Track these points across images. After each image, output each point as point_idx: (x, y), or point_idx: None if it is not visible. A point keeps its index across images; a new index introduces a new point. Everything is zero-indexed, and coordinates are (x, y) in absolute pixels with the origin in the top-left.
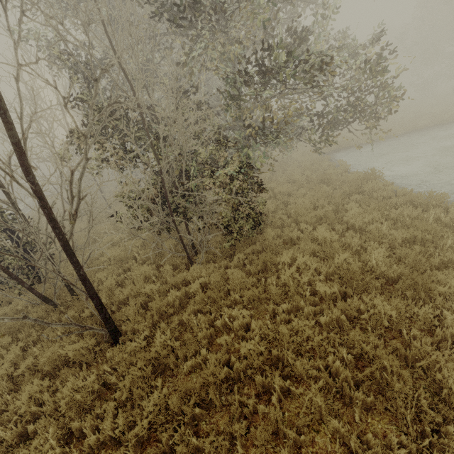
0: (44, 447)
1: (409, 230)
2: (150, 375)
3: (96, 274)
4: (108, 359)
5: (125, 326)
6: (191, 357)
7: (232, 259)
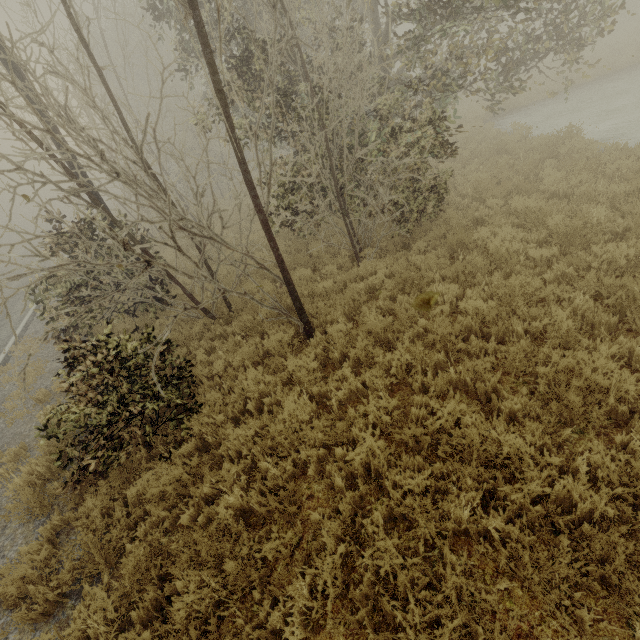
0: (297, 403)
1: (635, 181)
2: (373, 346)
3: (243, 285)
4: (312, 346)
5: (316, 319)
6: (409, 329)
7: (404, 253)
